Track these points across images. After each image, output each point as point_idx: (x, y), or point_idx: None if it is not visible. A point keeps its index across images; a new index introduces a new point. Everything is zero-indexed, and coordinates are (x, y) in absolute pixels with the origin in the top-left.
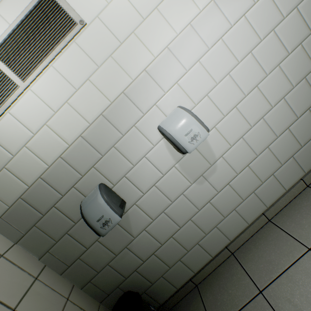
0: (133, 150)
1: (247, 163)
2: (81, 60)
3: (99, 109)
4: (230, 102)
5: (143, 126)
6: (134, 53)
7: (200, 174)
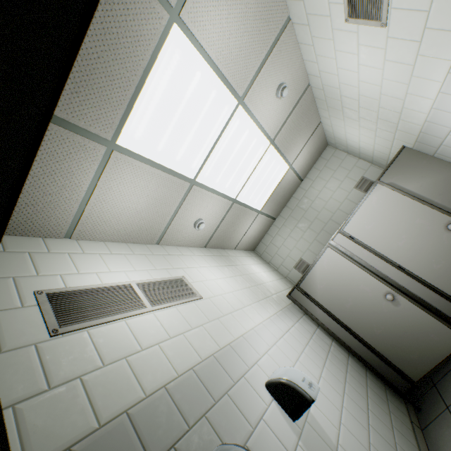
0: (248, 404)
1: None
2: (197, 313)
3: (210, 349)
4: None
5: (251, 379)
6: (233, 323)
7: None
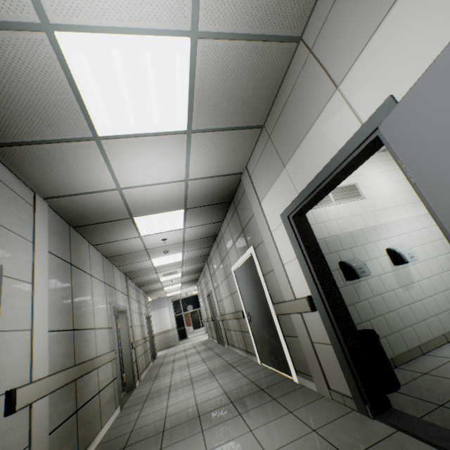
0: (371, 252)
1: (431, 294)
2: (359, 207)
3: (360, 227)
4: (421, 257)
5: (378, 244)
6: (381, 216)
7: (404, 285)
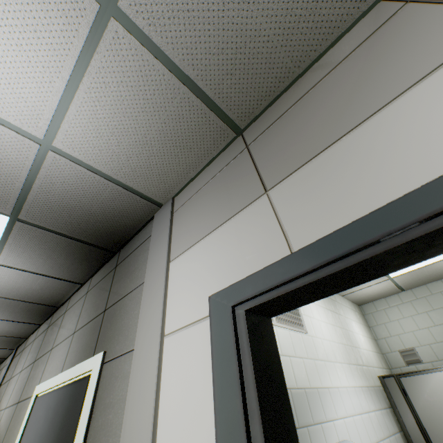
0: None
1: None
2: (301, 345)
3: (303, 383)
4: None
5: (325, 431)
6: (324, 372)
7: None
